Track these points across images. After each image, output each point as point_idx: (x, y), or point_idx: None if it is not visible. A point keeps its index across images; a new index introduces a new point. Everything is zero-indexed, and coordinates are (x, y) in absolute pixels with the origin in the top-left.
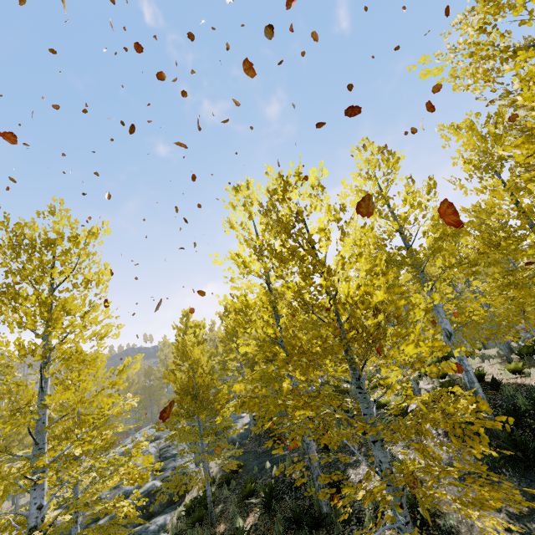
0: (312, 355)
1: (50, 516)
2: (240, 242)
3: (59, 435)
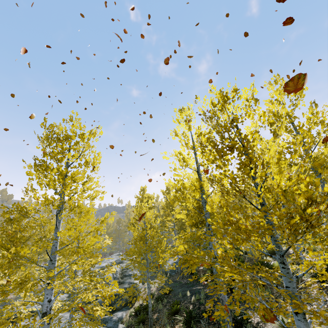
0: (249, 232)
1: (56, 305)
2: (182, 144)
3: (67, 253)
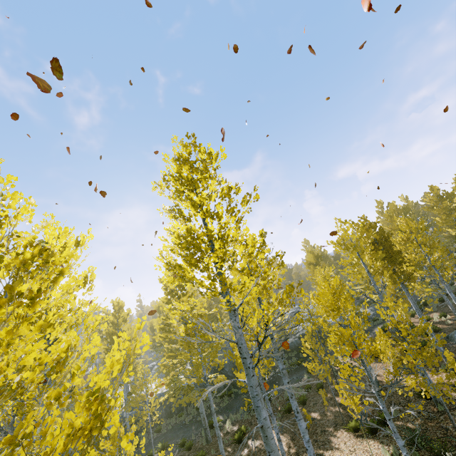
0: None
1: None
2: None
3: None
